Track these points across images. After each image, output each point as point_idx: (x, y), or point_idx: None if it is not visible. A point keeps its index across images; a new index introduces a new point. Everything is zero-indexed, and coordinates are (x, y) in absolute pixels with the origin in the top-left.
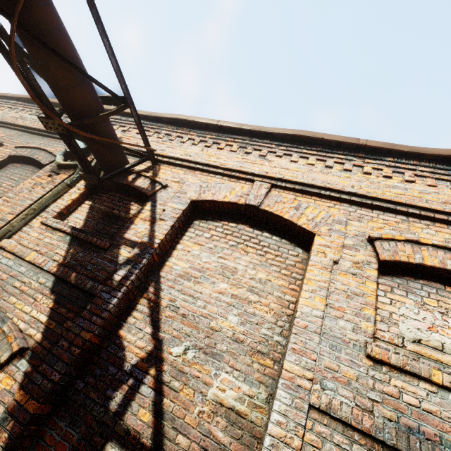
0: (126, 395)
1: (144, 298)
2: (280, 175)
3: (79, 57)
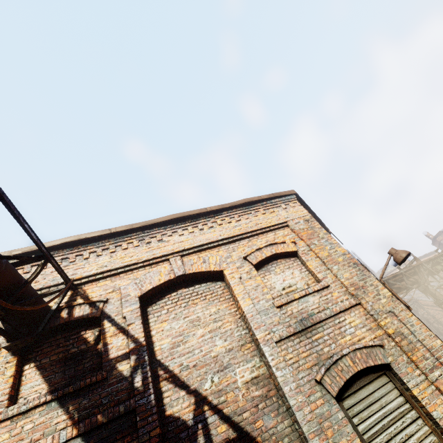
0: (204, 434)
1: (162, 381)
2: (182, 247)
3: None
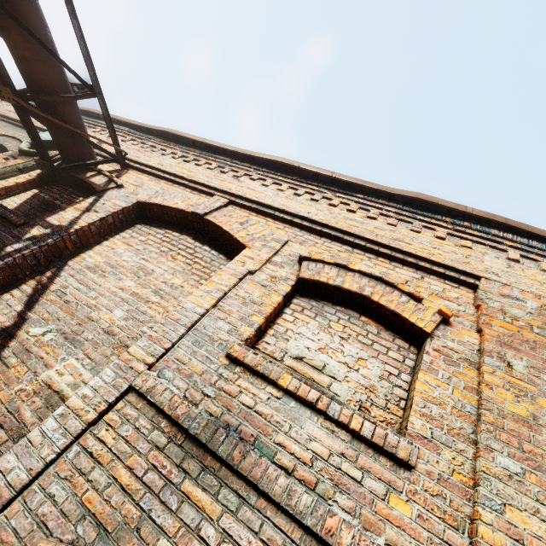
0: None
1: (34, 280)
2: (242, 193)
3: (50, 35)
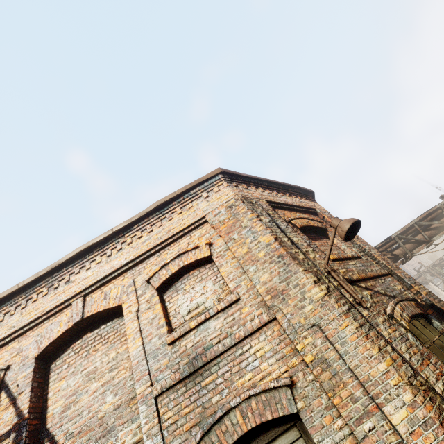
0: None
1: None
2: (84, 285)
3: None
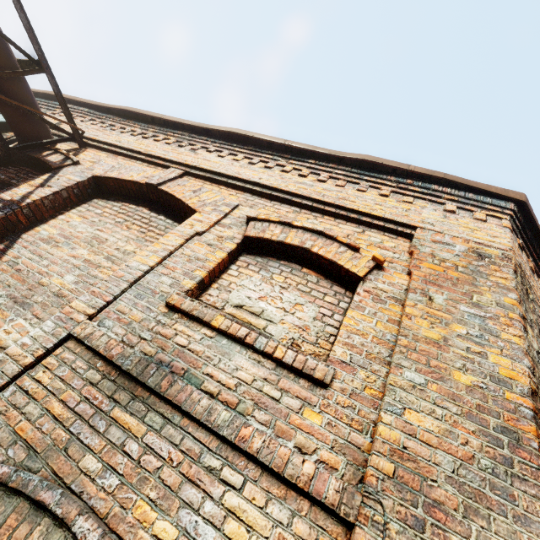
0: None
1: None
2: (197, 164)
3: None
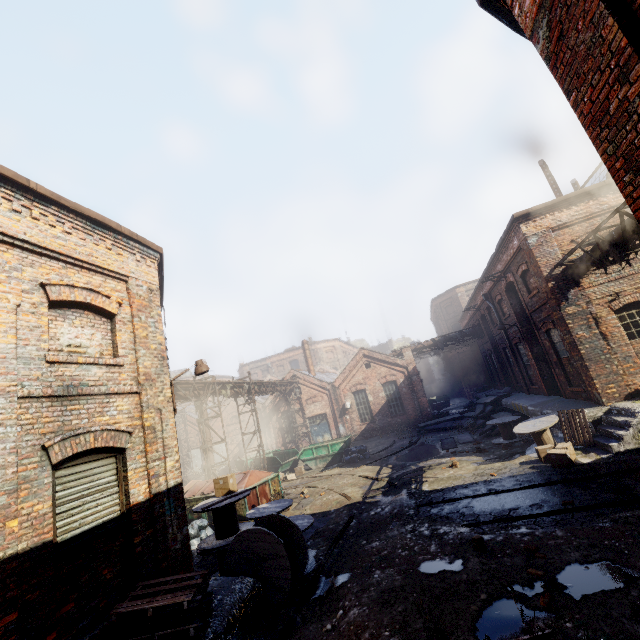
0: None
1: None
2: None
3: None
